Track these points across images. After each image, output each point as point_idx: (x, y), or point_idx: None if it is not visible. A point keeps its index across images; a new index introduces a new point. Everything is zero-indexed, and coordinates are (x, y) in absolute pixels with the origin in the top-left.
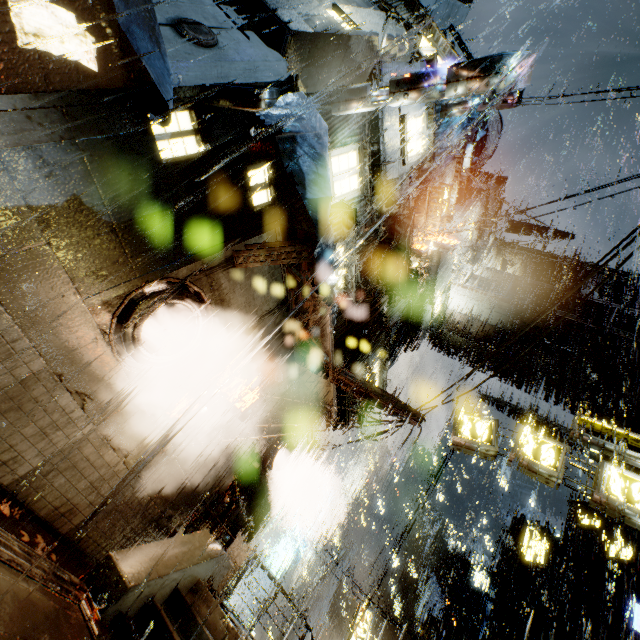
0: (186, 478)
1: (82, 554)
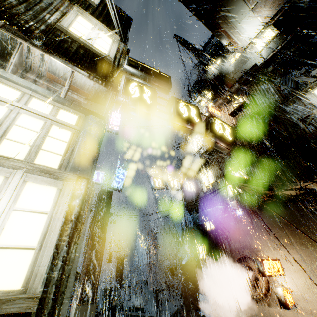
0: None
1: None
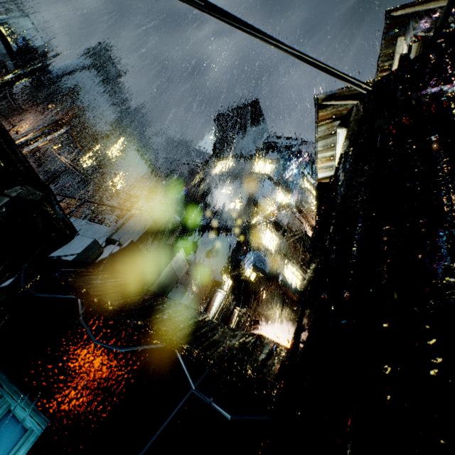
0: None
1: None
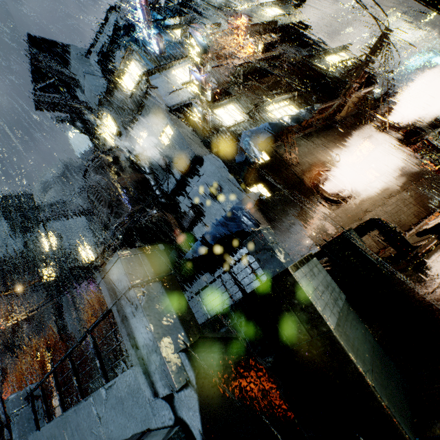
0: (404, 170)
1: (439, 208)
